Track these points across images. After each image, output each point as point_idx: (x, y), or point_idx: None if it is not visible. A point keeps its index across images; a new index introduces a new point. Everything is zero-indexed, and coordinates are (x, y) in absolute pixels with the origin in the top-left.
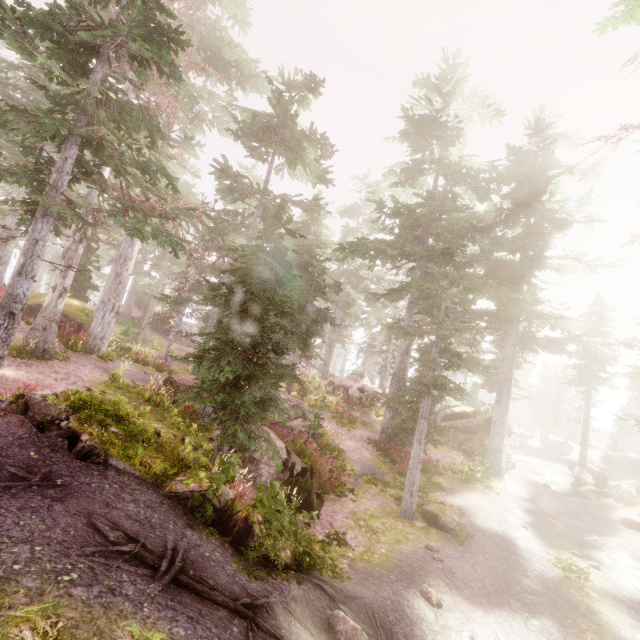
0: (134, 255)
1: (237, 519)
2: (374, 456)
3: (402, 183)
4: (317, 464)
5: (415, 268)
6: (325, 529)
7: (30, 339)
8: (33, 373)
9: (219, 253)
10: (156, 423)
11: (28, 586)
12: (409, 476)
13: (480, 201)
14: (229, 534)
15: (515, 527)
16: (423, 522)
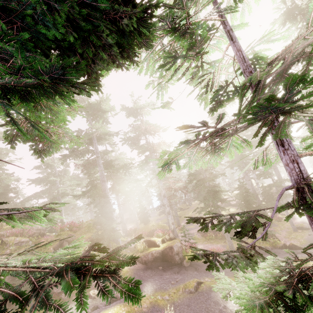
0: None
1: (291, 245)
2: None
3: None
4: None
5: (238, 159)
6: (286, 243)
7: None
8: None
9: (199, 189)
10: (221, 243)
11: (304, 256)
12: (289, 221)
13: (246, 132)
14: (292, 248)
15: None
16: (300, 230)
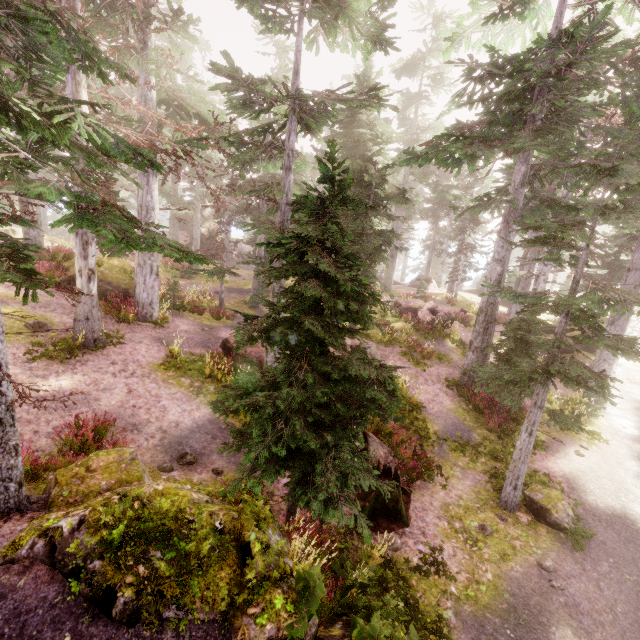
0: (155, 203)
1: None
2: (455, 403)
3: (503, 13)
4: (399, 452)
5: (517, 162)
6: (418, 544)
7: (77, 331)
8: (90, 373)
9: (250, 195)
10: None
11: None
12: (513, 468)
13: None
14: None
15: (634, 496)
16: (527, 513)
